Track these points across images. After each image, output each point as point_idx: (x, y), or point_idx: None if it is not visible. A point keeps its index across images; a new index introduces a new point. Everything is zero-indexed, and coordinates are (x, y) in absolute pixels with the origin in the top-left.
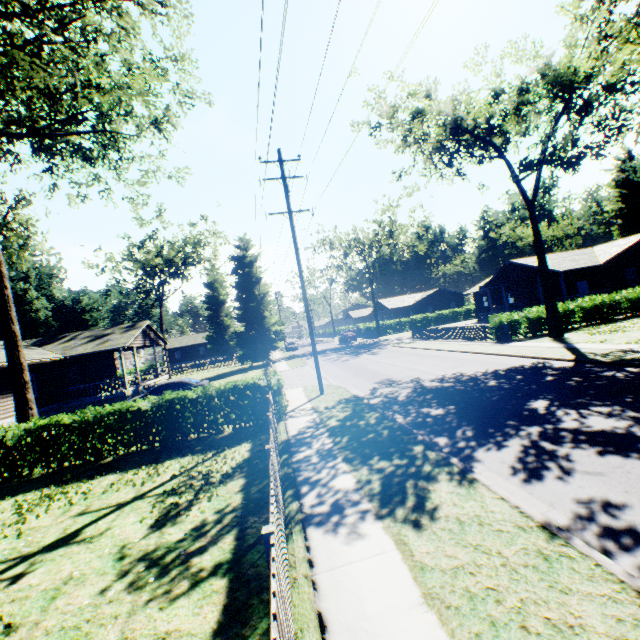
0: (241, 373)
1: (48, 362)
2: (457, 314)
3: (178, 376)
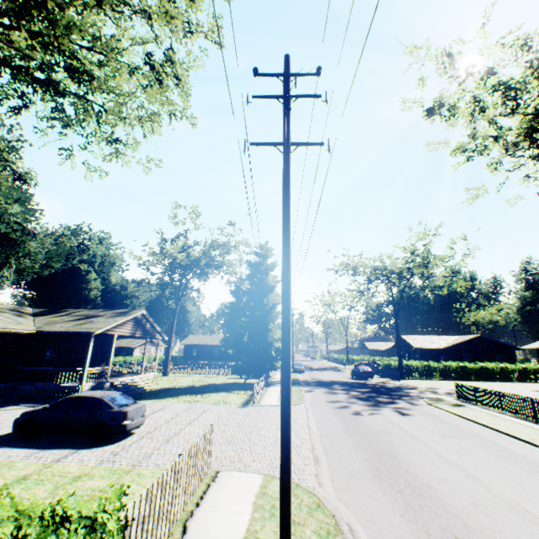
0: (225, 391)
1: (21, 333)
2: (508, 371)
3: (176, 374)
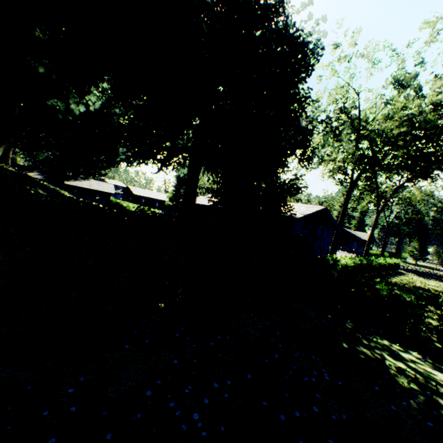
0: None
1: None
2: None
3: None
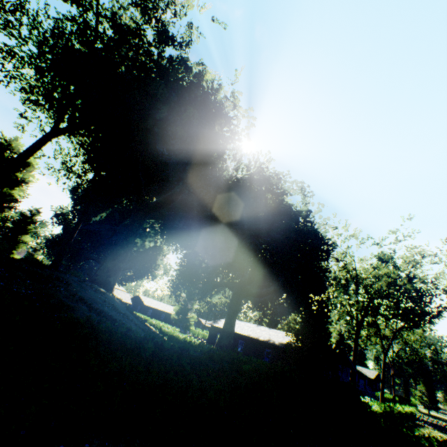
0: None
1: None
2: None
3: None
